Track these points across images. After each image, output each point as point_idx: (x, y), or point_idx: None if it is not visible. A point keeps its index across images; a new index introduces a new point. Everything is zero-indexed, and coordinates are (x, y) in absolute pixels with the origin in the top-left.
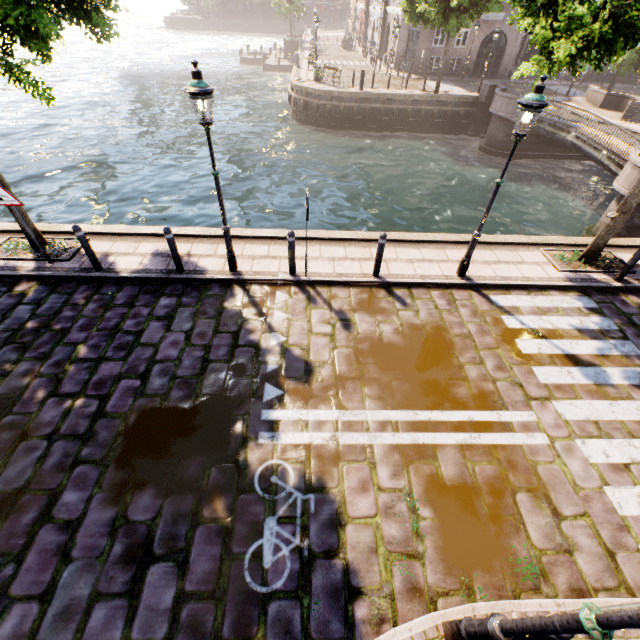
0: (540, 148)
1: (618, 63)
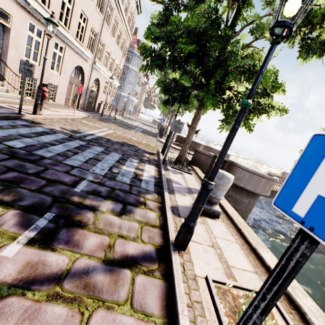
0: None
1: None
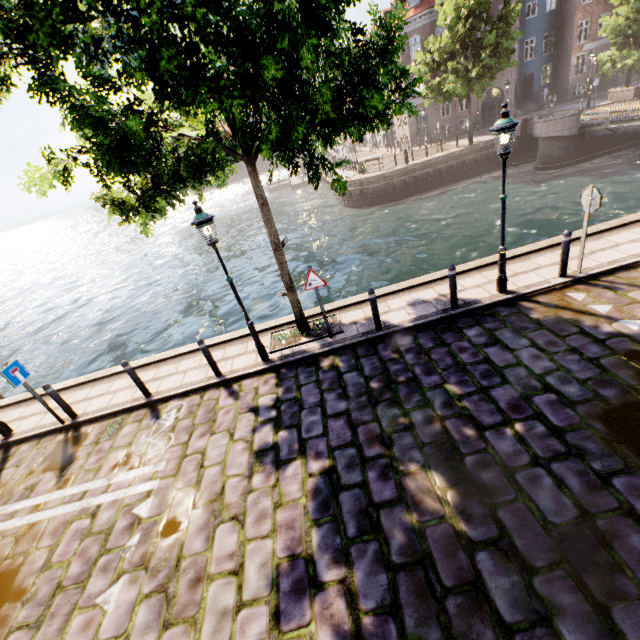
0: (598, 148)
1: (629, 65)
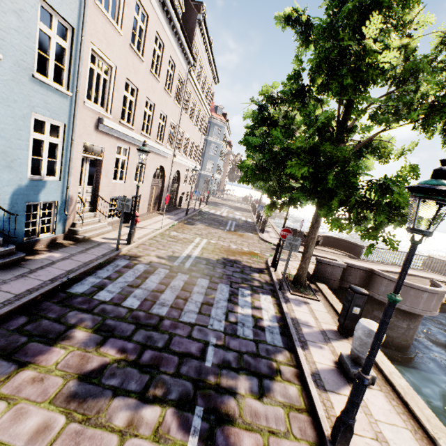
0: None
1: None
